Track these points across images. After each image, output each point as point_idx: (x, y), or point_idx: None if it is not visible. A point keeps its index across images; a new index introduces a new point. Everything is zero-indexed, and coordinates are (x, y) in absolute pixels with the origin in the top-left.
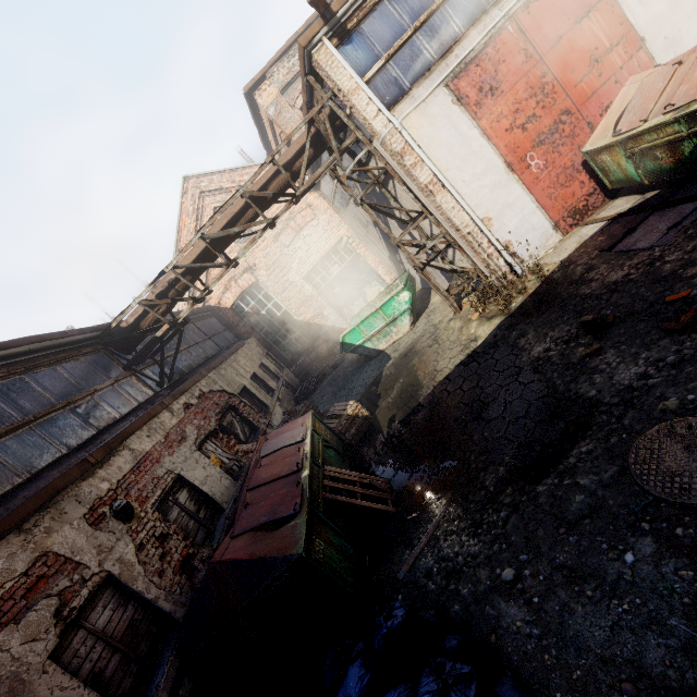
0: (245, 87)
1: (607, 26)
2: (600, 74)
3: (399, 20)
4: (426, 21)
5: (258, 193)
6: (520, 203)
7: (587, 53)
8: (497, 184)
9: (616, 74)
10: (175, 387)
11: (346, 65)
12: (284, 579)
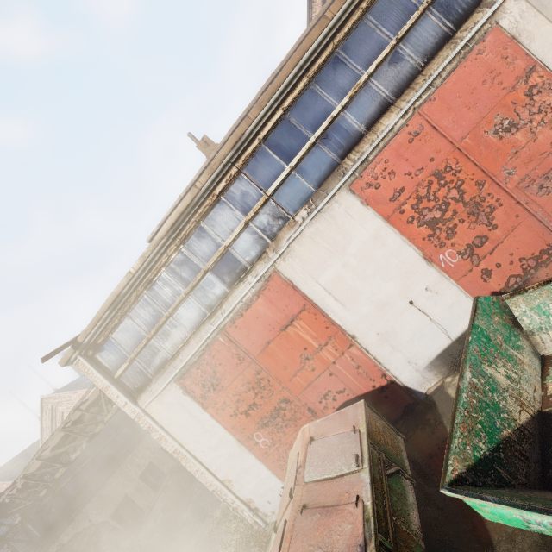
0: (148, 238)
1: (313, 330)
2: (313, 368)
3: (136, 332)
4: (157, 331)
5: (72, 427)
6: (255, 469)
7: (297, 353)
8: (232, 454)
9: (330, 367)
10: (45, 538)
11: (97, 373)
12: None
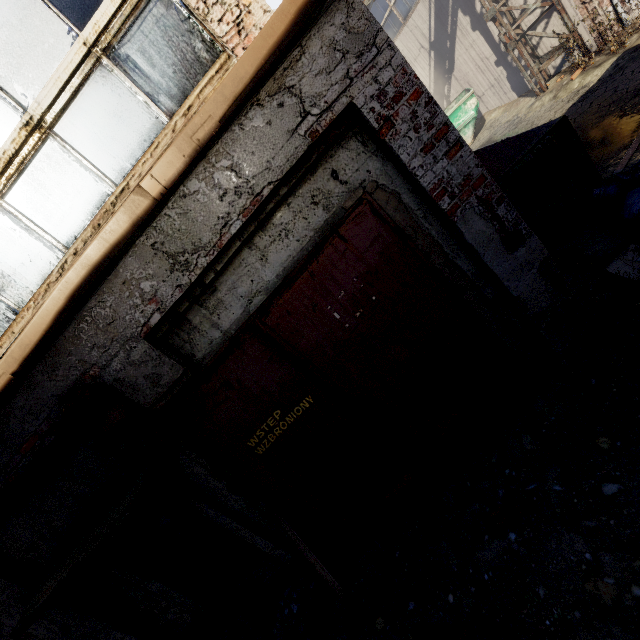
0: None
1: None
2: None
3: None
4: None
5: None
6: None
7: None
8: None
9: None
10: None
11: None
12: (545, 143)
